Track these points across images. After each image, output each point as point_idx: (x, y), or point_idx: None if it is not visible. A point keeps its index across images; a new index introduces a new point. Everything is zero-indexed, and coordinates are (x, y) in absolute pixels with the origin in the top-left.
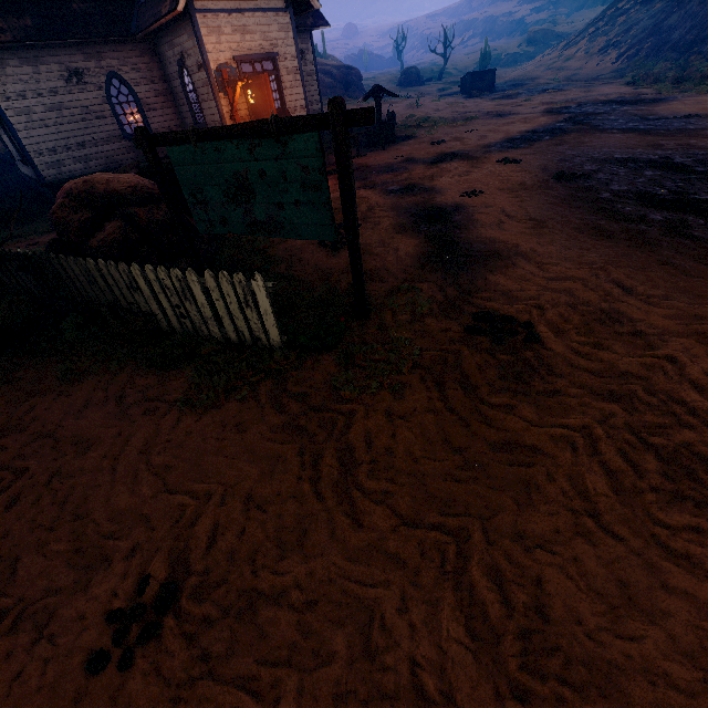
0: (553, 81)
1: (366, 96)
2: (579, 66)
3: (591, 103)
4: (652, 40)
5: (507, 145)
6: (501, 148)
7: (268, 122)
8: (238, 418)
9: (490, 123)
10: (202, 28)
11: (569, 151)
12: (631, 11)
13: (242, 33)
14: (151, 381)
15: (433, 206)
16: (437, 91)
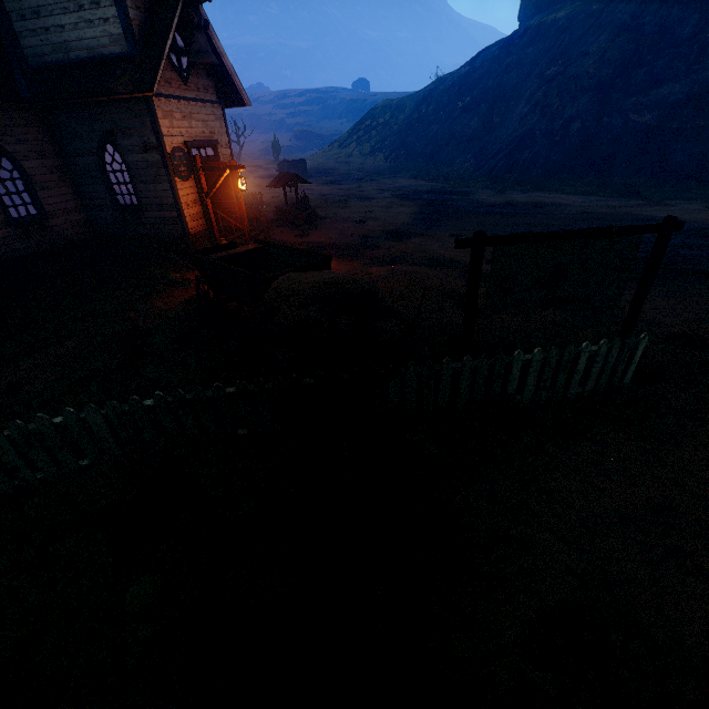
0: (353, 172)
1: (278, 182)
2: (361, 162)
3: (421, 192)
4: (403, 149)
5: (427, 224)
6: (429, 226)
7: (610, 228)
8: (701, 438)
9: (370, 205)
10: (158, 111)
11: (483, 228)
12: (378, 128)
13: (189, 120)
14: (592, 446)
15: (483, 273)
16: (247, 172)
